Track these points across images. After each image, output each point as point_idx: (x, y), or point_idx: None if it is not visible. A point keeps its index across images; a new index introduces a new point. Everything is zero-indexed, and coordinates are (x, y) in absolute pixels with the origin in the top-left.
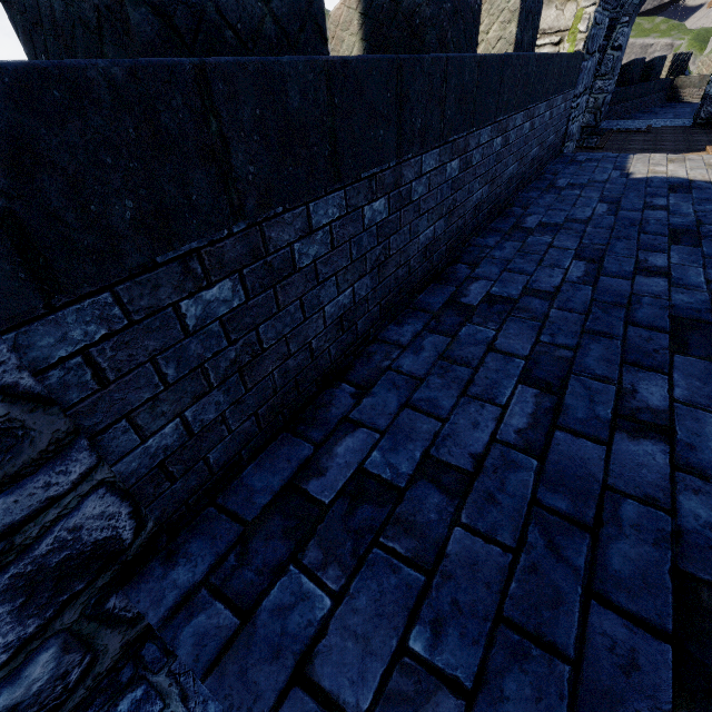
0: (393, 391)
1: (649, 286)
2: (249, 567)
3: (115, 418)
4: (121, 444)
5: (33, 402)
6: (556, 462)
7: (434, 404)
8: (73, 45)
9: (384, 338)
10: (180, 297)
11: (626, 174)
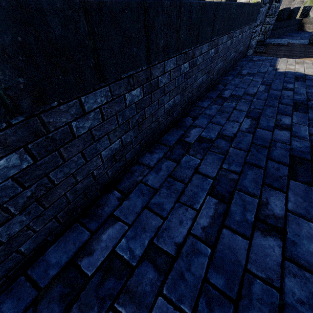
0: (141, 196)
1: (280, 135)
2: None
3: None
4: None
5: None
6: (221, 250)
7: (161, 206)
8: None
9: (142, 161)
10: None
11: (276, 69)
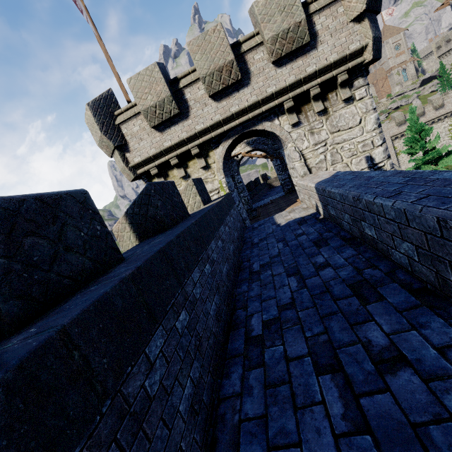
0: (253, 441)
1: (327, 274)
2: None
3: None
4: None
5: None
6: (377, 426)
7: (284, 432)
8: None
9: (224, 395)
10: None
11: (278, 224)
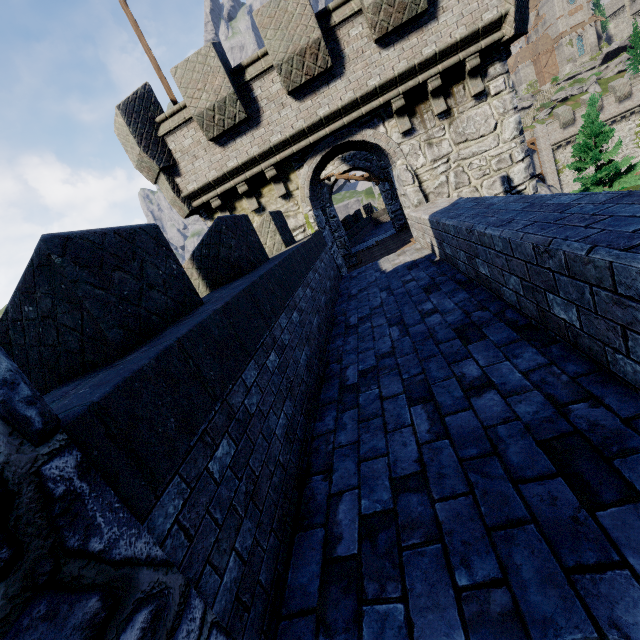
0: (346, 459)
1: (433, 321)
2: (338, 636)
3: (203, 565)
4: (211, 586)
5: (165, 566)
6: (456, 433)
7: (375, 450)
8: (57, 365)
9: (318, 434)
10: (207, 462)
11: (383, 271)
